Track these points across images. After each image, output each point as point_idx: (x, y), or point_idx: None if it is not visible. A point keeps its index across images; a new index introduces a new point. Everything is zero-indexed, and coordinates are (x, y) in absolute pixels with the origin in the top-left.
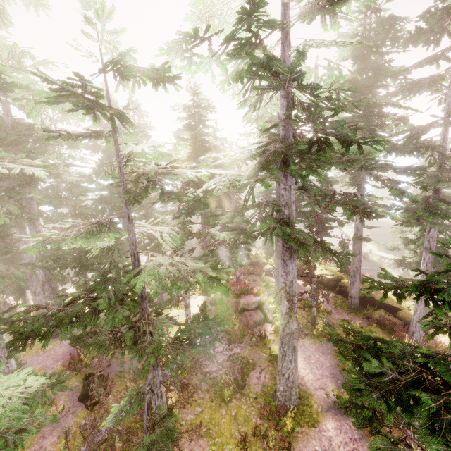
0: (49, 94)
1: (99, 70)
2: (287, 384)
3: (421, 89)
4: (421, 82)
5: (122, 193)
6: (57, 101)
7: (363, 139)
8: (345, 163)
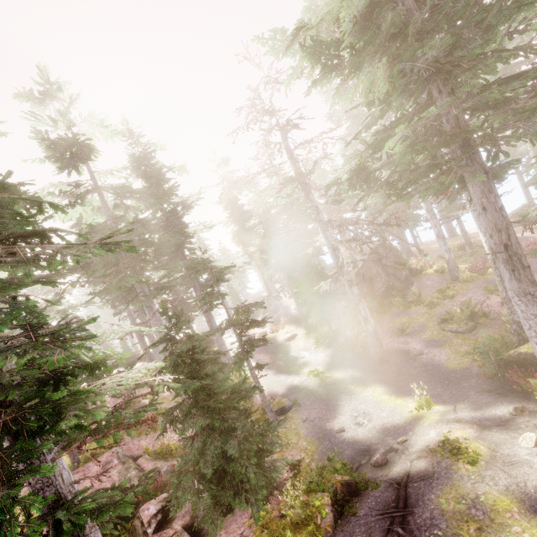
0: None
1: None
2: None
3: None
4: None
5: None
6: None
7: None
8: None
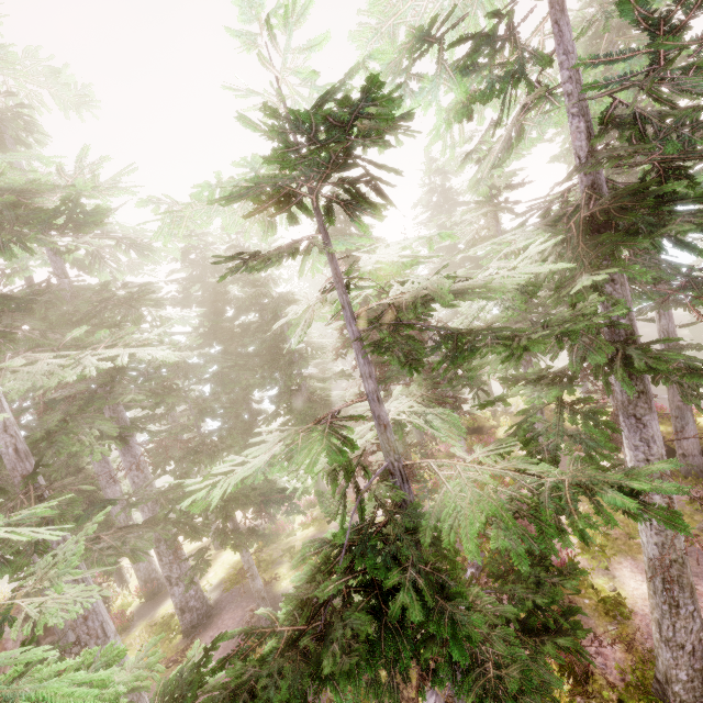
0: (213, 189)
1: None
2: (693, 664)
3: None
4: None
5: (359, 354)
6: (241, 194)
7: None
8: None
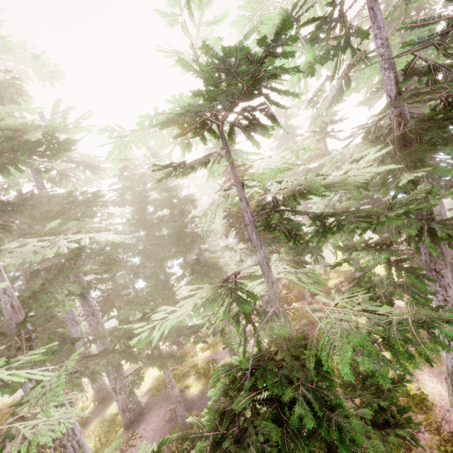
0: (152, 119)
1: None
2: None
3: None
4: None
5: (253, 232)
6: (173, 121)
7: None
8: None
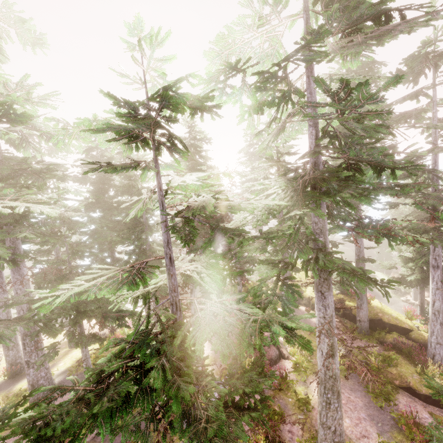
0: (90, 122)
1: (151, 96)
2: (334, 439)
3: (410, 120)
4: (407, 114)
5: (164, 231)
6: (104, 129)
7: (400, 164)
8: (393, 188)
